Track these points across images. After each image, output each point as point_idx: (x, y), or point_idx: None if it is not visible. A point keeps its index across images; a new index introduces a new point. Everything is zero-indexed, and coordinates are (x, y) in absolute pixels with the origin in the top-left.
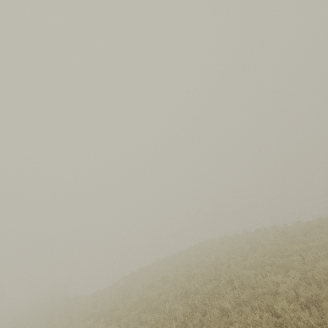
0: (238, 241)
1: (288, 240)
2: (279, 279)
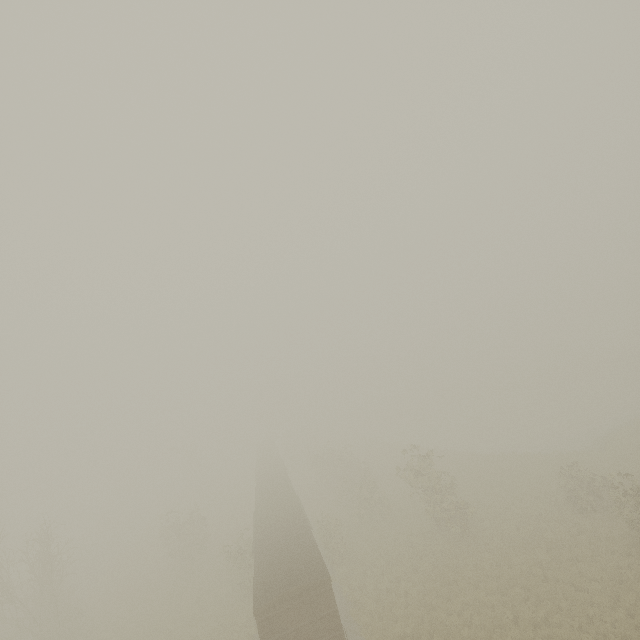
0: None
1: None
2: None
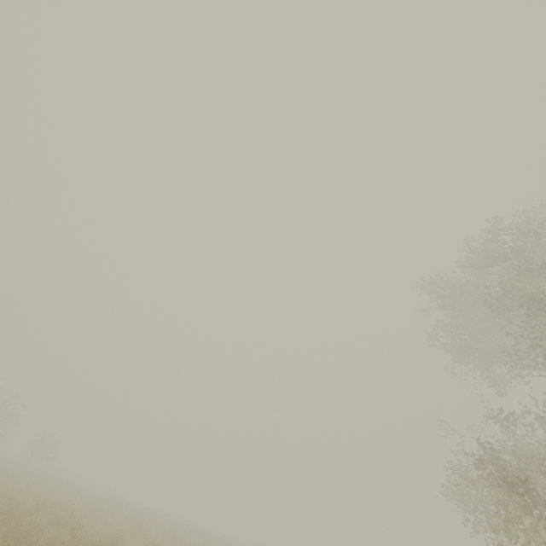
0: None
1: None
2: None
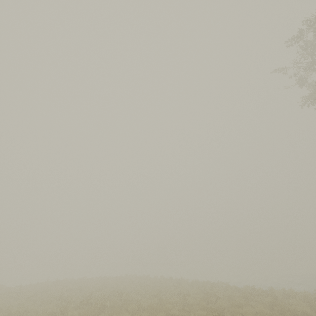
0: (151, 281)
1: (177, 287)
2: (146, 300)
